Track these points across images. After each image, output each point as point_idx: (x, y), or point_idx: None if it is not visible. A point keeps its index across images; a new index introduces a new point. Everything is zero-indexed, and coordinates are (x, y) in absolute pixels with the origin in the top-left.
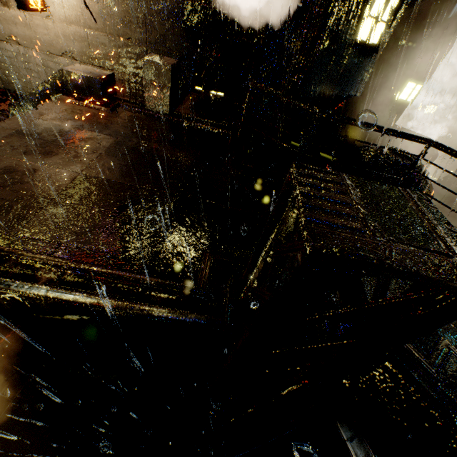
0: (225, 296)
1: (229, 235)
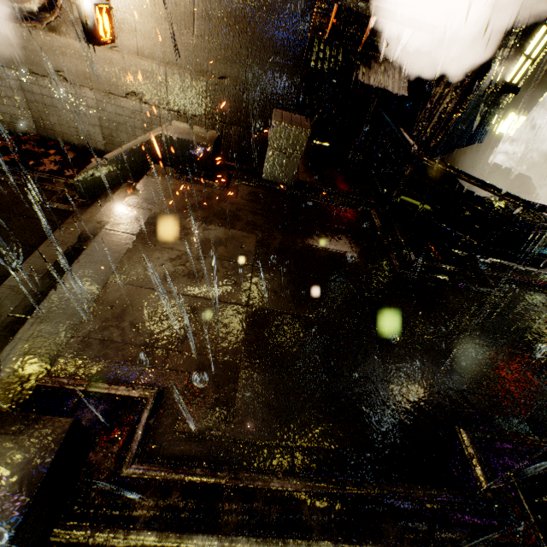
0: (523, 508)
1: (463, 390)
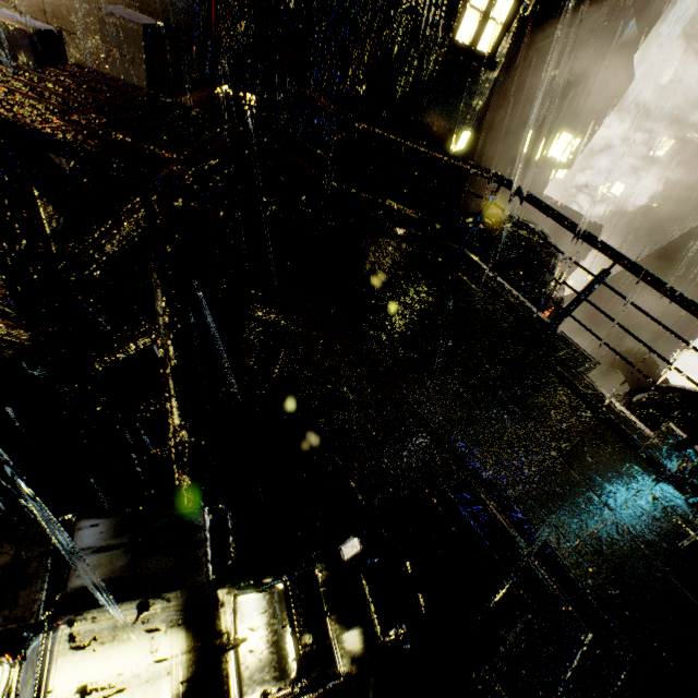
0: None
1: None
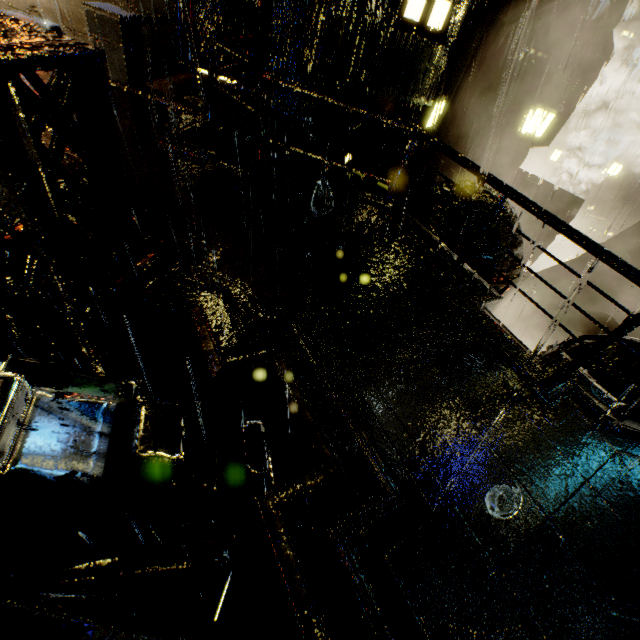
0: None
1: None
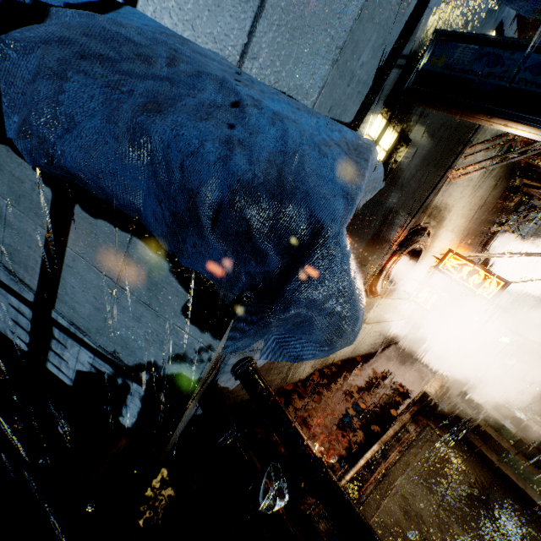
0: None
1: None
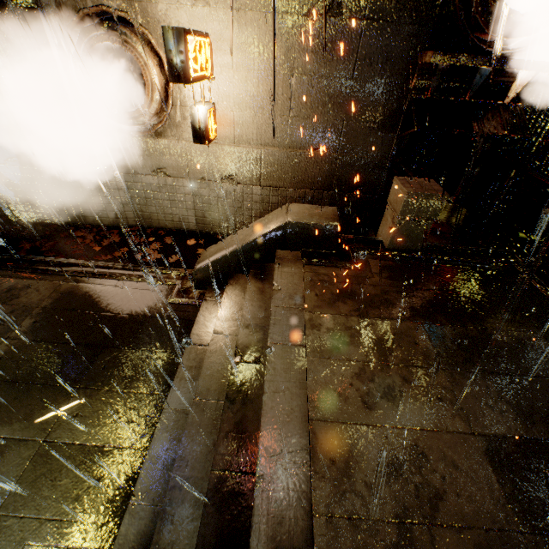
0: None
1: None
